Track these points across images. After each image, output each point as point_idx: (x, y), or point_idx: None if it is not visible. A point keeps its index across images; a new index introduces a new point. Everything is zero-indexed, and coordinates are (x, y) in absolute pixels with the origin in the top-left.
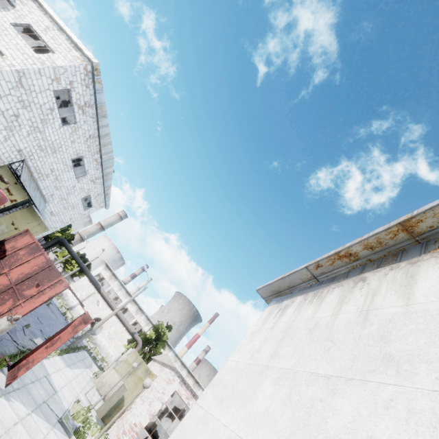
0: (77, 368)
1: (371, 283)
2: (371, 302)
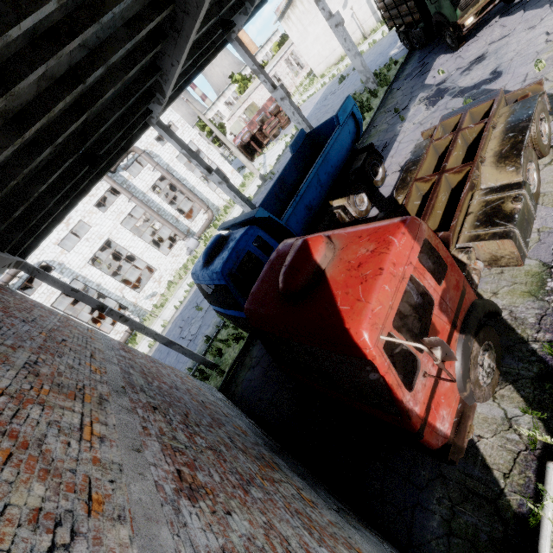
0: None
1: None
2: None
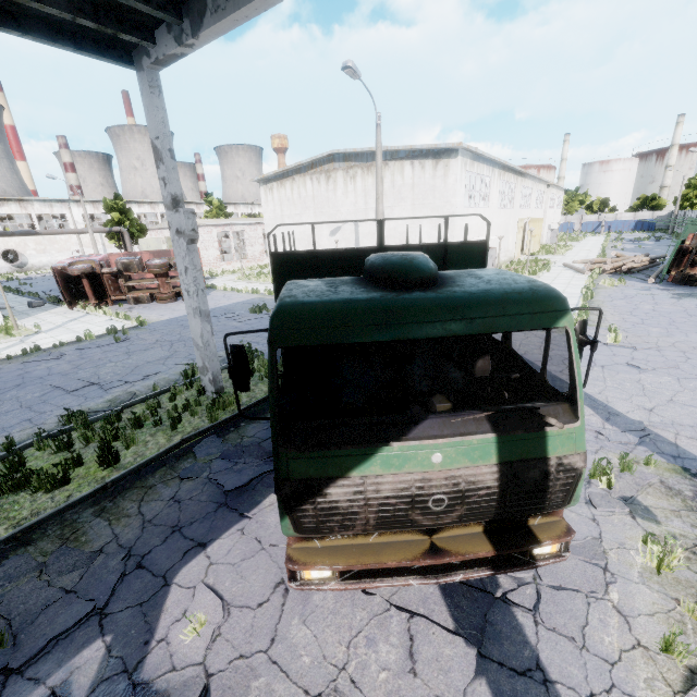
0: None
1: (297, 182)
2: (300, 191)
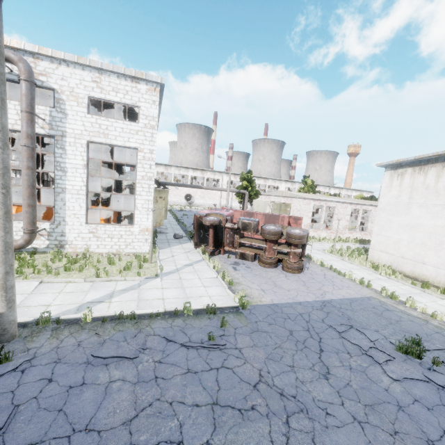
0: None
1: None
2: None
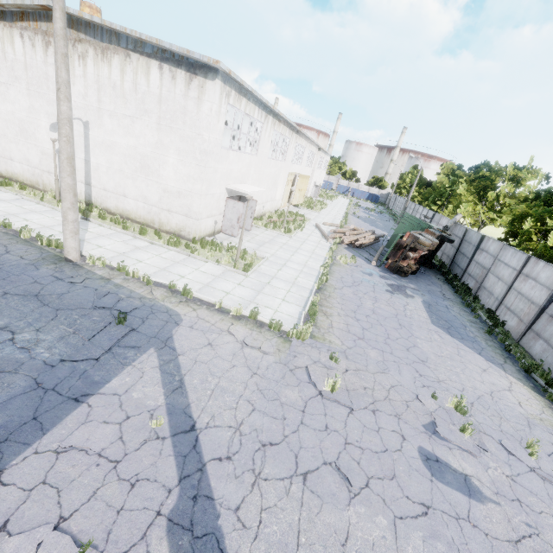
0: None
1: (0, 33)
2: (4, 48)
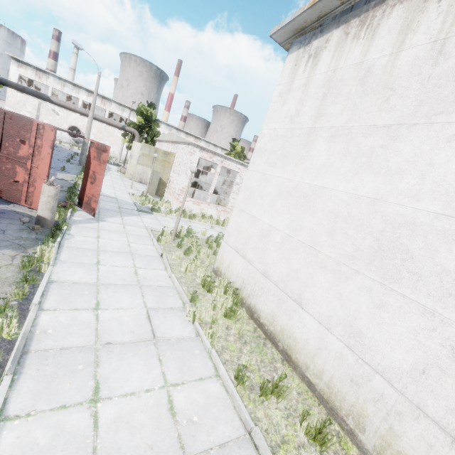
0: (105, 176)
1: None
2: (453, 24)
